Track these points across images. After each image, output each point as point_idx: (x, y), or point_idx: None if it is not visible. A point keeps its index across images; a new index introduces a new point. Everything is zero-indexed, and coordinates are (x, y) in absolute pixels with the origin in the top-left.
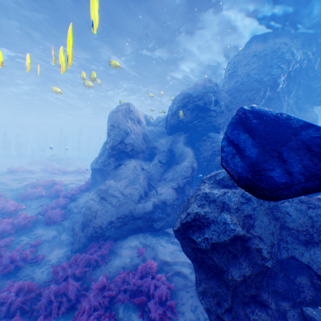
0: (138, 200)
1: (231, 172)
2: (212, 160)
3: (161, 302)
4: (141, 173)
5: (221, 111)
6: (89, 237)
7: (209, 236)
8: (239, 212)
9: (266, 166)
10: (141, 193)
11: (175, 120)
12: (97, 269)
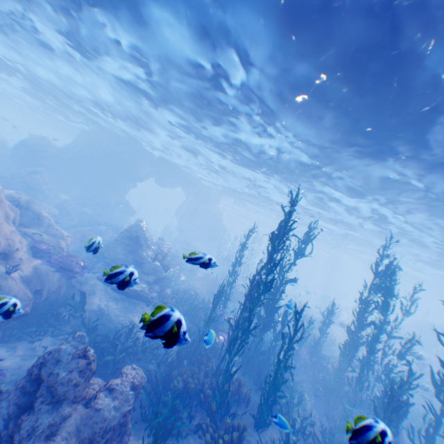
0: None
1: None
2: None
3: None
4: None
5: (47, 158)
6: None
7: None
8: None
9: None
10: None
11: (14, 151)
12: None
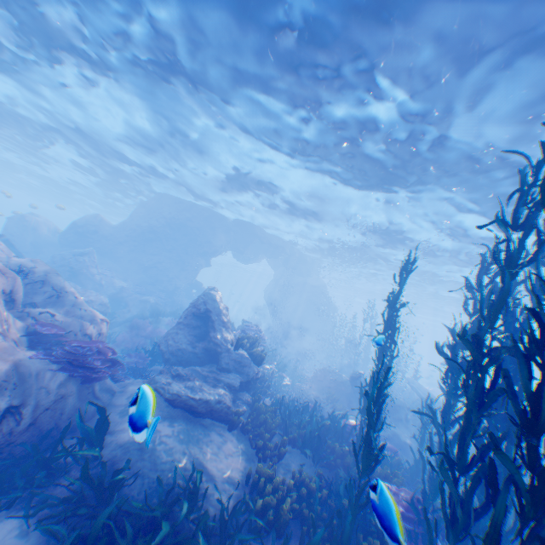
0: None
1: None
2: None
3: None
4: None
5: (100, 239)
6: None
7: None
8: None
9: None
10: None
11: (63, 236)
12: None
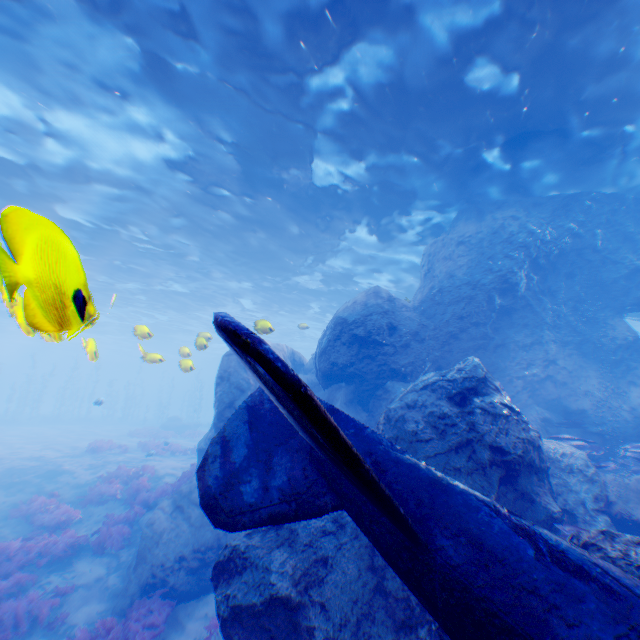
0: None
1: (200, 482)
2: None
3: None
4: None
5: (404, 342)
6: (143, 586)
7: (234, 591)
8: (309, 550)
9: (244, 476)
10: None
11: (325, 361)
12: None
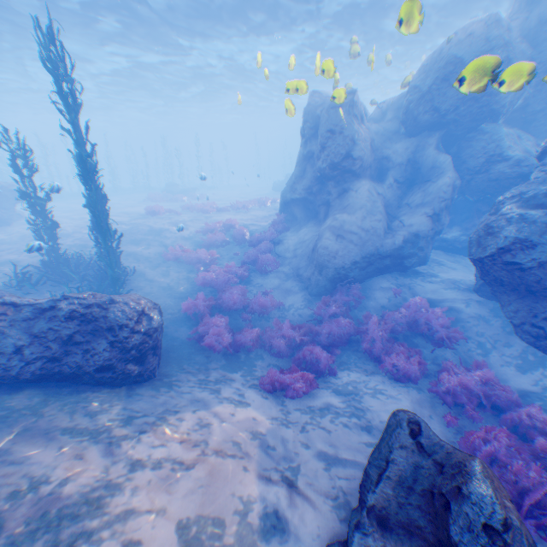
0: (383, 236)
1: None
2: (484, 170)
3: (444, 329)
4: (378, 200)
5: None
6: (331, 281)
7: (536, 257)
8: None
9: None
10: (384, 227)
11: (425, 109)
12: (352, 309)
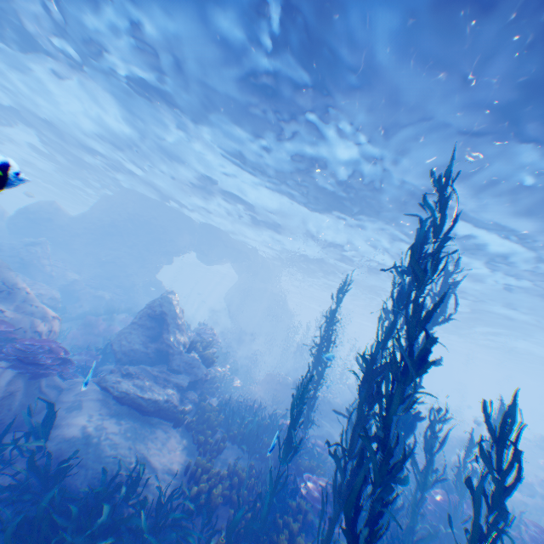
0: None
1: None
2: None
3: None
4: None
5: (54, 228)
6: None
7: None
8: None
9: None
10: None
11: (12, 222)
12: None
